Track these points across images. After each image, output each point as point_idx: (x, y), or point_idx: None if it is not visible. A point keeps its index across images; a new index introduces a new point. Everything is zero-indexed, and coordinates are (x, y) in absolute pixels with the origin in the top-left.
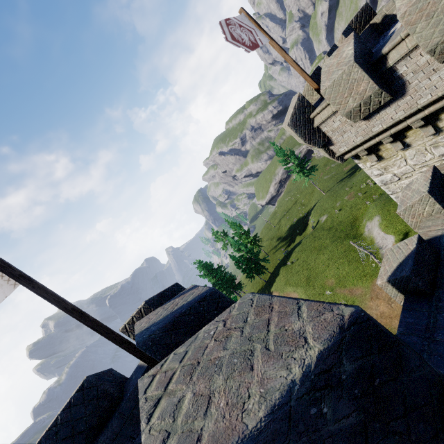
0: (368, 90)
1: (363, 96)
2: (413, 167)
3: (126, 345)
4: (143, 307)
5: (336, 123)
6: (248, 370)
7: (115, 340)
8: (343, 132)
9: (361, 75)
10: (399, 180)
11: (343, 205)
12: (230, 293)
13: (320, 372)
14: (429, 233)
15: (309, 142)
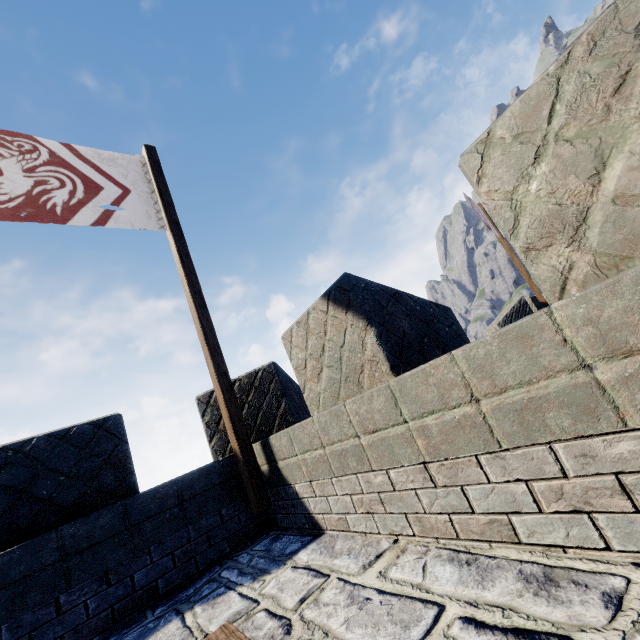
0: None
1: None
2: None
3: (226, 385)
4: (264, 369)
5: None
6: None
7: (218, 366)
8: None
9: None
10: None
11: None
12: None
13: None
14: None
15: None
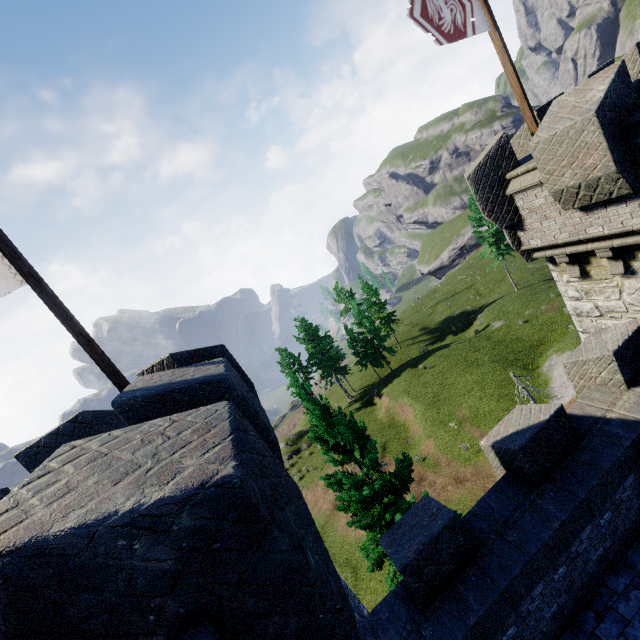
0: (598, 167)
1: (589, 174)
2: (627, 306)
3: None
4: (166, 359)
5: (538, 200)
6: (113, 483)
7: (119, 385)
8: (545, 217)
9: (597, 141)
10: (600, 317)
11: (533, 317)
12: (328, 375)
13: (148, 515)
14: (587, 408)
15: (489, 215)
